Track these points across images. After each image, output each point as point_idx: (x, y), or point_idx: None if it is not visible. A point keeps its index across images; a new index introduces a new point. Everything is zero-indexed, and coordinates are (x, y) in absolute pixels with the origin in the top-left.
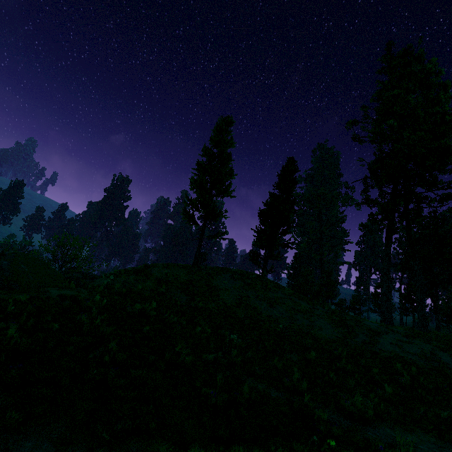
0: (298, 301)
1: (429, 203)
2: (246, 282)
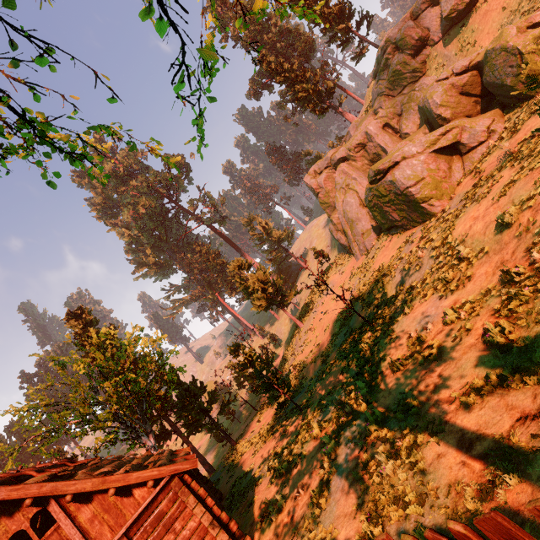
0: None
1: None
2: None
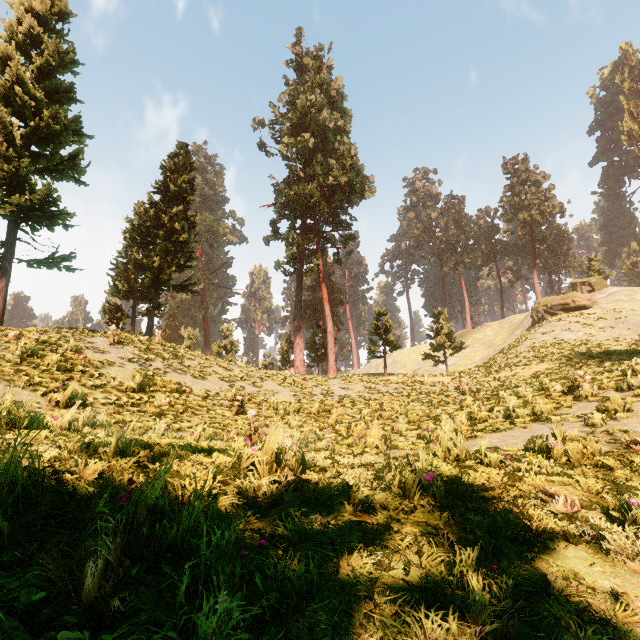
0: (226, 365)
1: (333, 243)
2: (141, 348)
